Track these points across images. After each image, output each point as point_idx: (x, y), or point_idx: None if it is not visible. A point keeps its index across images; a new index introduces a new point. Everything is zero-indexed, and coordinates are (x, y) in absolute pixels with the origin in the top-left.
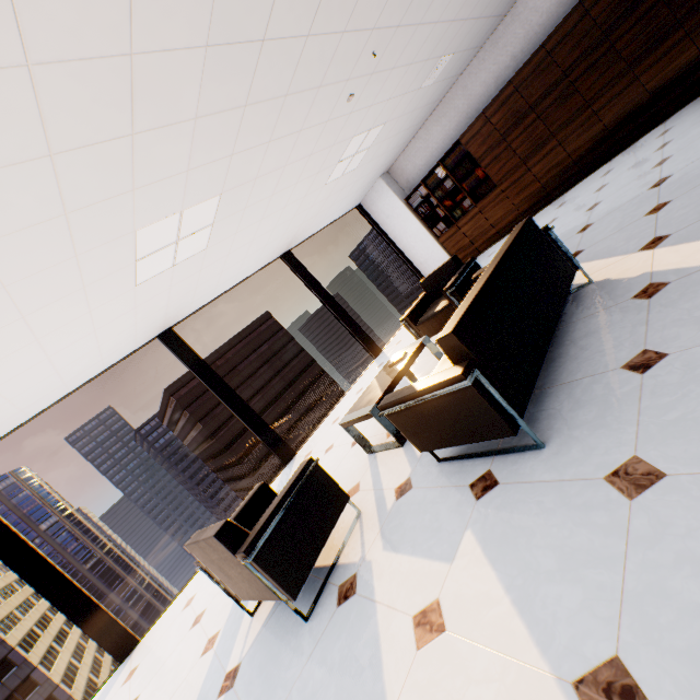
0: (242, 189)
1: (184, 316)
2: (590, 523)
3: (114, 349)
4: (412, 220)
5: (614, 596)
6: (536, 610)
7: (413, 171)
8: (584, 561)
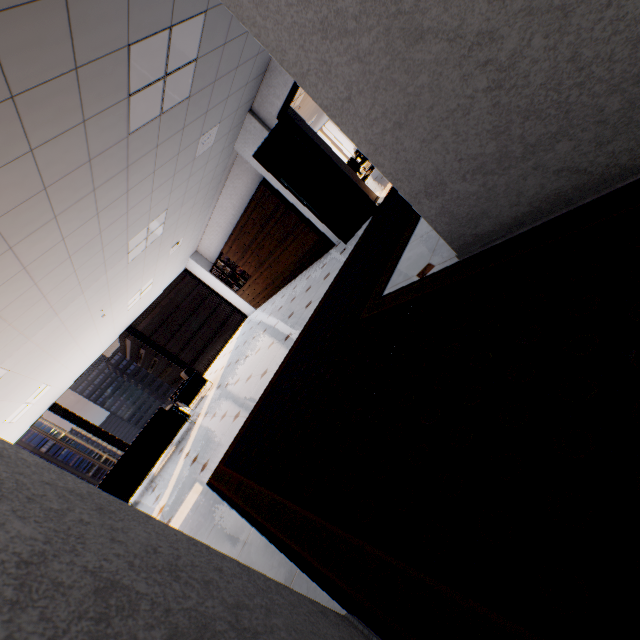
0: (57, 371)
1: (62, 393)
2: None
3: (20, 432)
4: (219, 282)
5: None
6: None
7: (211, 253)
8: None
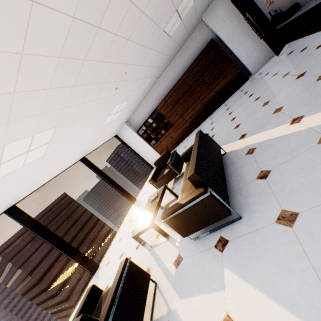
0: (66, 125)
1: (23, 197)
2: (281, 243)
3: None
4: (141, 140)
5: (311, 271)
6: (281, 295)
7: (139, 120)
8: (289, 261)
